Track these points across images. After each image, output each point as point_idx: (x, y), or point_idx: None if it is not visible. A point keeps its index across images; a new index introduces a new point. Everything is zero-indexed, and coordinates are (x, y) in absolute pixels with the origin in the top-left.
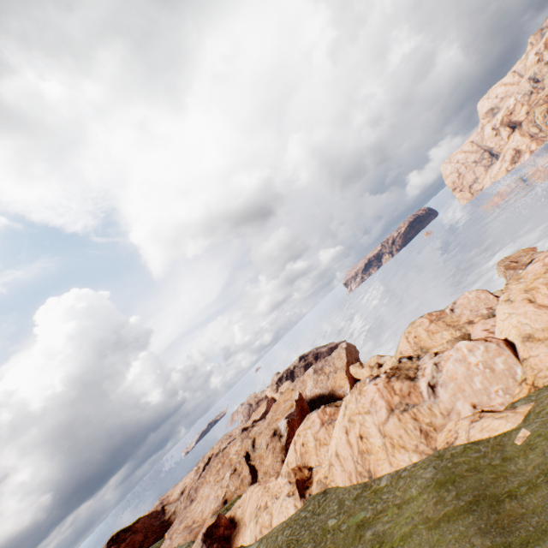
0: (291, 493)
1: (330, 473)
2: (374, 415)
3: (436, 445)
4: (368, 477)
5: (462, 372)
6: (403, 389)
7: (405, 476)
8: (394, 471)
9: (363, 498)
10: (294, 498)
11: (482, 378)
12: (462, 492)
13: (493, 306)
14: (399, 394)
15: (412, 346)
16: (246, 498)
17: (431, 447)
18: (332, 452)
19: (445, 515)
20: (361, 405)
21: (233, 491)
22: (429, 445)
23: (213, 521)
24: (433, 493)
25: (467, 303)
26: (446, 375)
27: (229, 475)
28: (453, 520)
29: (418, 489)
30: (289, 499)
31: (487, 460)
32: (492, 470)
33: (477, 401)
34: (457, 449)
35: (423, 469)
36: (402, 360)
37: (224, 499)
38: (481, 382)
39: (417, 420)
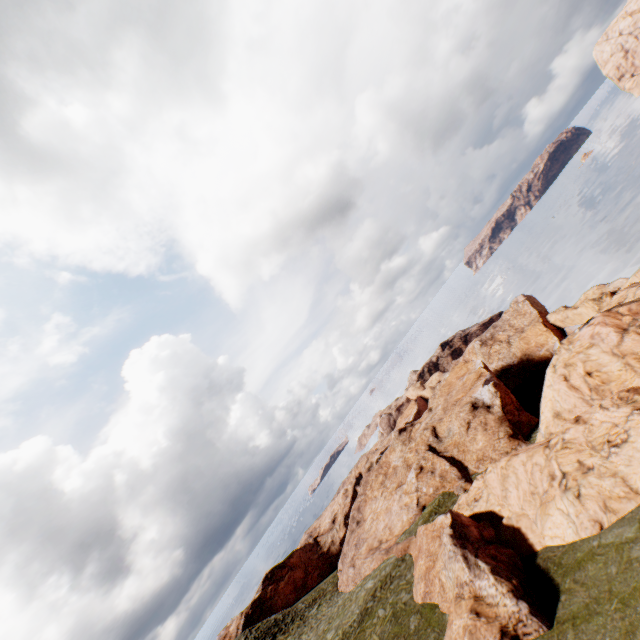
0: None
1: None
2: None
3: None
4: None
5: None
6: None
7: None
8: None
9: None
10: None
11: None
12: None
13: None
14: None
15: None
16: (488, 484)
17: None
18: None
19: None
20: None
21: (431, 493)
22: None
23: (451, 520)
24: None
25: None
26: None
27: (415, 476)
28: None
29: None
30: None
31: None
32: None
33: None
34: None
35: None
36: None
37: (420, 506)
38: None
39: None
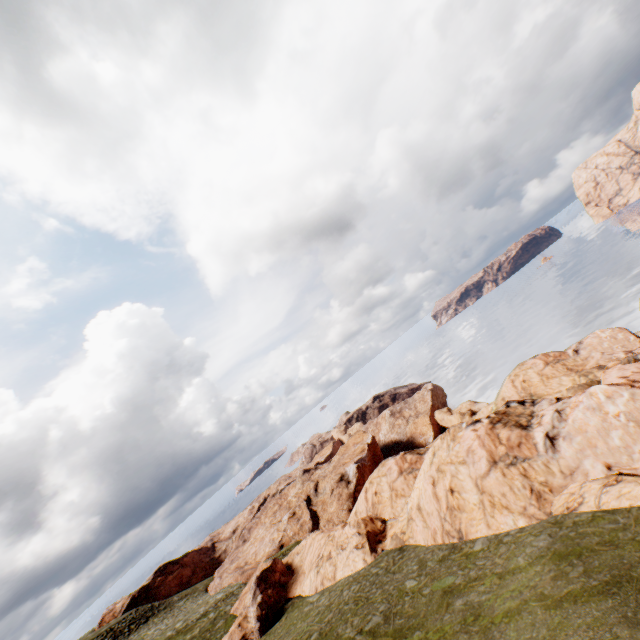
0: (360, 546)
1: (409, 528)
2: (471, 467)
3: (551, 510)
4: (458, 538)
5: (595, 423)
6: (512, 438)
7: (508, 542)
8: (492, 534)
9: (451, 561)
10: (363, 552)
11: (623, 434)
12: (594, 569)
13: (634, 350)
14: (505, 444)
15: (518, 392)
16: (306, 545)
17: (544, 511)
18: (413, 505)
19: (570, 594)
20: (455, 453)
21: (291, 536)
22: (542, 509)
23: (268, 565)
24: (550, 566)
25: (597, 344)
26: (572, 426)
27: (287, 519)
28: (582, 601)
29: (527, 559)
30: (358, 552)
31: (629, 534)
32: (638, 547)
33: (613, 461)
34: (582, 517)
35: (533, 536)
36: (510, 405)
37: (281, 544)
38: (621, 438)
39: (527, 478)
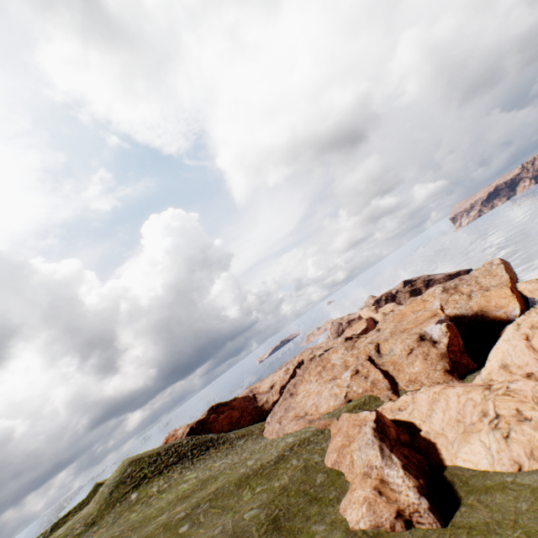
0: None
1: None
2: None
3: None
4: None
5: None
6: None
7: None
8: None
9: None
10: None
11: None
12: None
13: None
14: None
15: None
16: (416, 401)
17: None
18: None
19: None
20: None
21: (360, 392)
22: None
23: (375, 417)
24: None
25: None
26: None
27: (350, 376)
28: None
29: None
30: None
31: None
32: None
33: None
34: None
35: None
36: None
37: (347, 399)
38: None
39: None
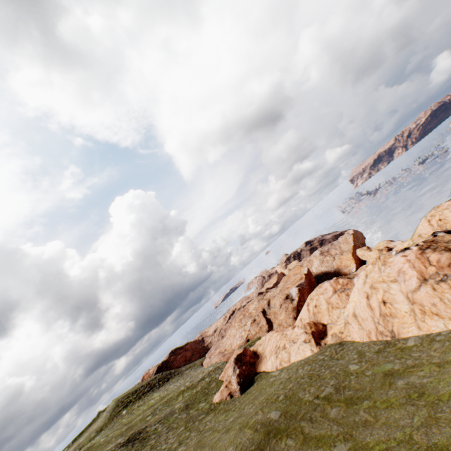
0: (307, 341)
1: (346, 329)
2: (402, 284)
3: None
4: (390, 336)
5: None
6: (441, 260)
7: (441, 340)
8: (423, 334)
9: (387, 353)
10: (310, 345)
11: None
12: None
13: None
14: (435, 265)
15: (434, 229)
16: (265, 340)
17: None
18: (349, 313)
19: None
20: (386, 274)
21: (253, 334)
22: None
23: (241, 352)
24: None
25: None
26: None
27: (250, 323)
28: None
29: None
30: (306, 345)
31: None
32: None
33: None
34: None
35: None
36: (437, 234)
37: (247, 339)
38: None
39: None
